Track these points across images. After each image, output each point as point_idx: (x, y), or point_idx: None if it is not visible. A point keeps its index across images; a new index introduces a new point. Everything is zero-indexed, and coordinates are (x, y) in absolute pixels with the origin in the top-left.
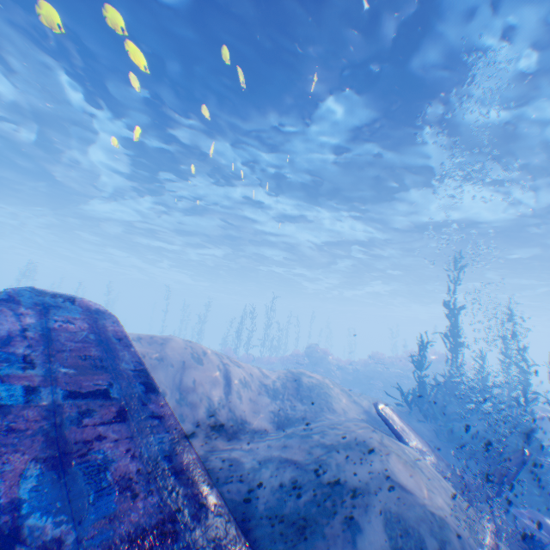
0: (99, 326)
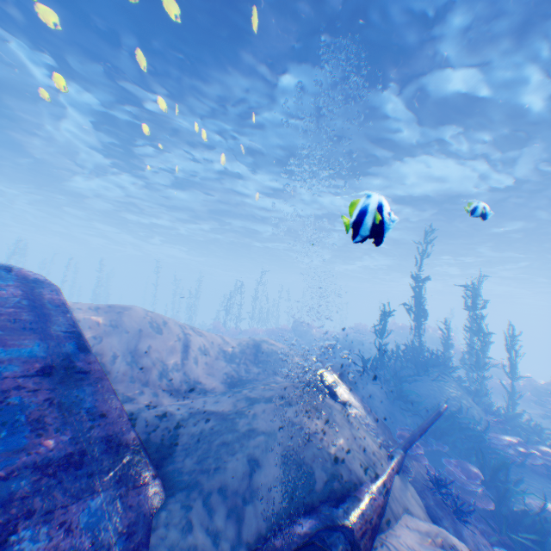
0: (35, 294)
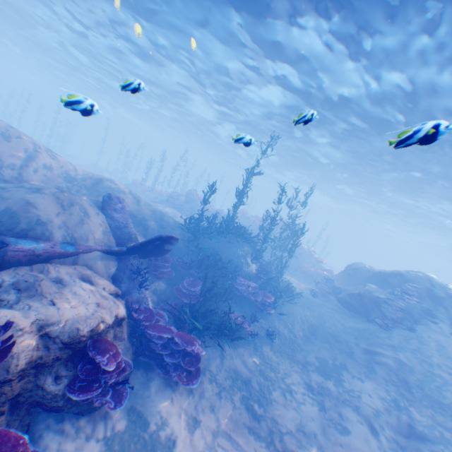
0: None
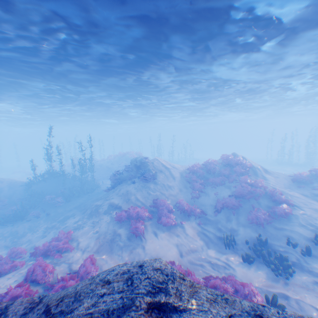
0: None
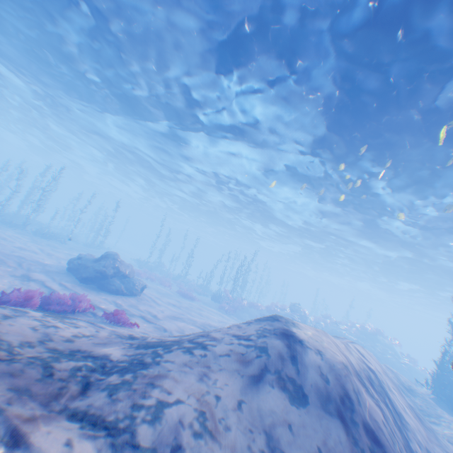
0: None
